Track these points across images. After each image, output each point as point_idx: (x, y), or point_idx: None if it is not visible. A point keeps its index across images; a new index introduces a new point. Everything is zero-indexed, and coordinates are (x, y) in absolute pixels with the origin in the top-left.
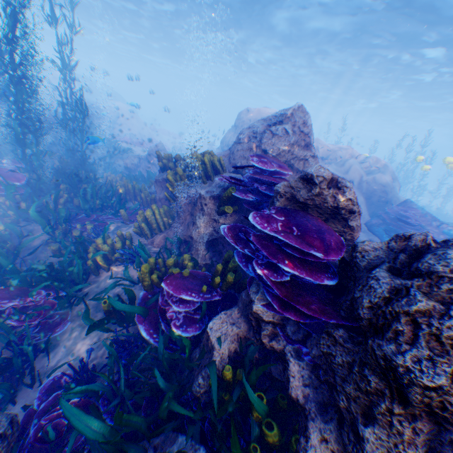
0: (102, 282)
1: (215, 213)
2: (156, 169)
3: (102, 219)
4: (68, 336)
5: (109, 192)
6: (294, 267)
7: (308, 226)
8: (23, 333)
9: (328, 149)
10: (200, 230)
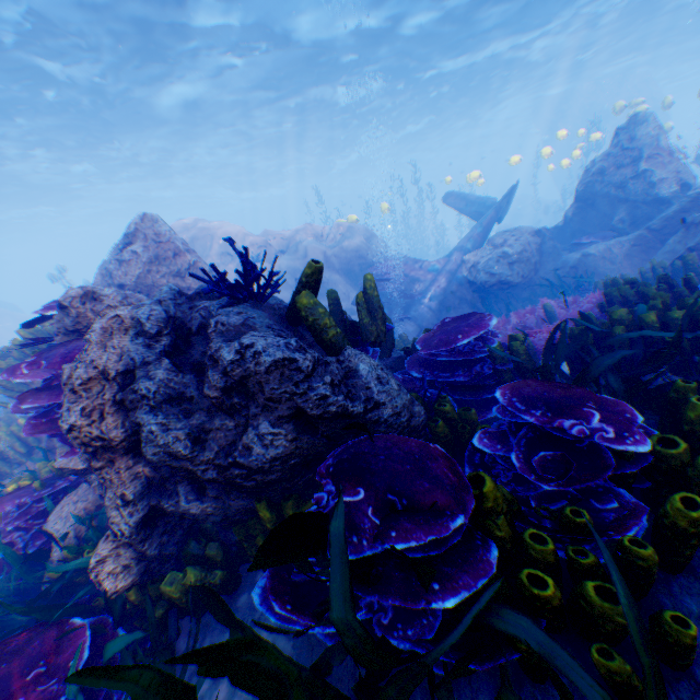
0: None
1: None
2: None
3: None
4: None
5: None
6: (37, 400)
7: (64, 352)
8: None
9: (283, 237)
10: None
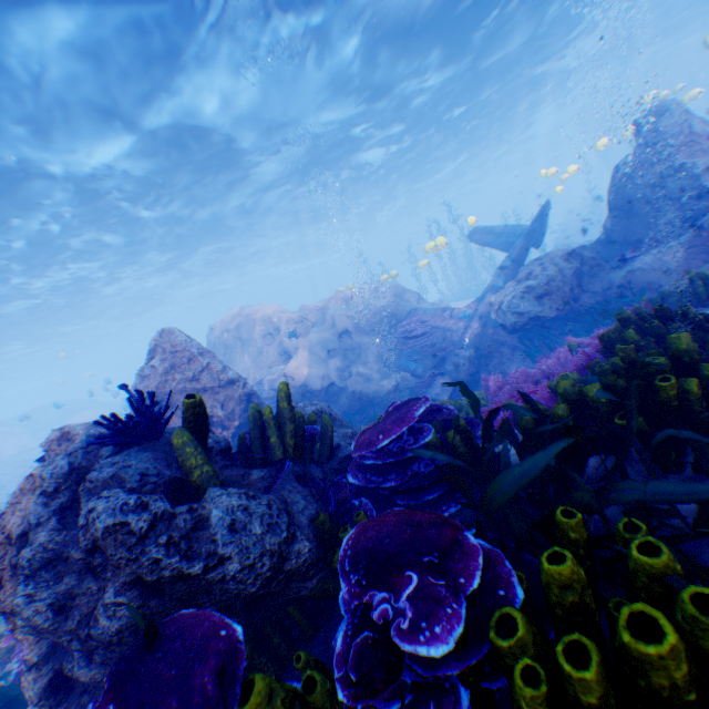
0: None
1: None
2: None
3: None
4: None
5: None
6: None
7: None
8: None
9: (318, 309)
10: None
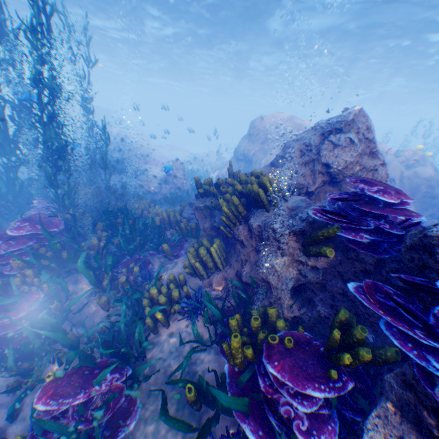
0: (167, 345)
1: (299, 252)
2: (175, 187)
3: (143, 256)
4: (143, 431)
5: (146, 225)
6: None
7: None
8: (89, 431)
9: None
10: (279, 273)
